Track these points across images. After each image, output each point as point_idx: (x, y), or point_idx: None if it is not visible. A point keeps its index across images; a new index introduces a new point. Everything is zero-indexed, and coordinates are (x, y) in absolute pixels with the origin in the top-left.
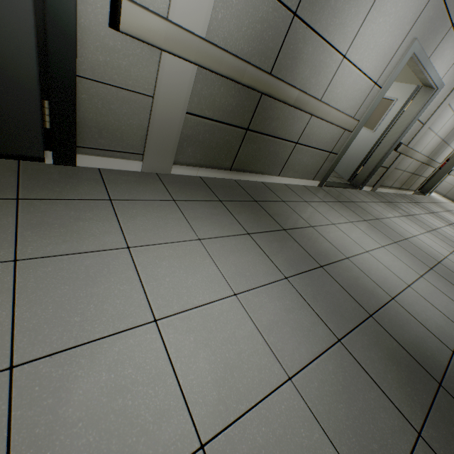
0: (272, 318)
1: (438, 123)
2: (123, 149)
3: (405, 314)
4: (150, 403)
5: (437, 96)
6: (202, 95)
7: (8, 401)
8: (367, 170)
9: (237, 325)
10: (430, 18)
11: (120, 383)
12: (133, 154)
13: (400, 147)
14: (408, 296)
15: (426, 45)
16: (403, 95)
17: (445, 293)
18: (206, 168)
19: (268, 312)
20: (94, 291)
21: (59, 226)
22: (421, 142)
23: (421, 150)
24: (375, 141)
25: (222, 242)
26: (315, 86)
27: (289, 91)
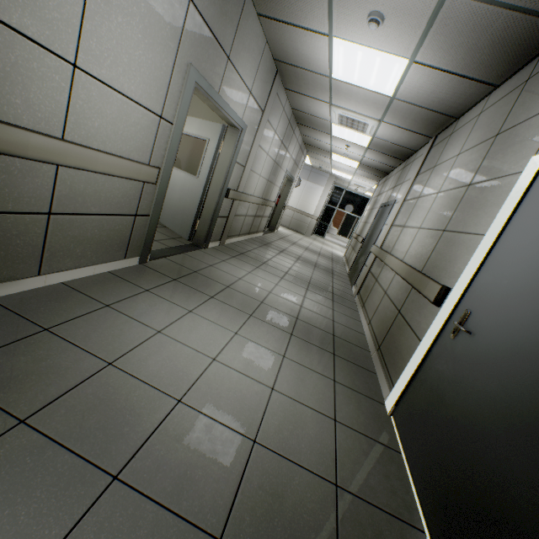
0: None
1: (258, 164)
2: None
3: (274, 464)
4: None
5: (246, 137)
6: None
7: None
8: (206, 224)
9: None
10: (199, 42)
11: None
12: None
13: (231, 193)
14: (274, 412)
15: (209, 76)
16: (214, 135)
17: (310, 366)
18: None
19: None
20: None
21: None
22: (250, 185)
23: (253, 192)
24: (203, 189)
25: None
26: (32, 112)
27: None
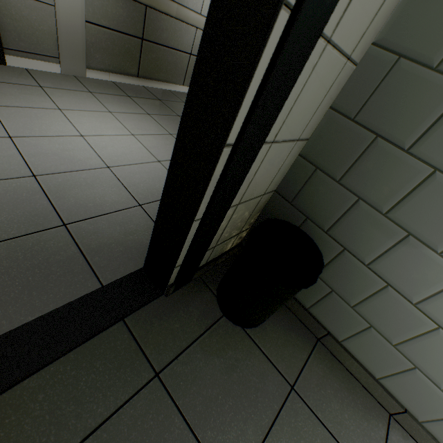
0: (155, 145)
1: None
2: (41, 52)
3: None
4: (82, 155)
5: None
6: (95, 6)
7: (14, 145)
8: None
9: (132, 144)
10: None
11: (66, 149)
12: (50, 57)
13: None
14: None
15: None
16: None
17: None
18: (116, 74)
19: (153, 143)
20: (43, 122)
21: (10, 95)
22: None
23: None
24: None
25: (127, 115)
26: (192, 1)
27: (168, 4)
